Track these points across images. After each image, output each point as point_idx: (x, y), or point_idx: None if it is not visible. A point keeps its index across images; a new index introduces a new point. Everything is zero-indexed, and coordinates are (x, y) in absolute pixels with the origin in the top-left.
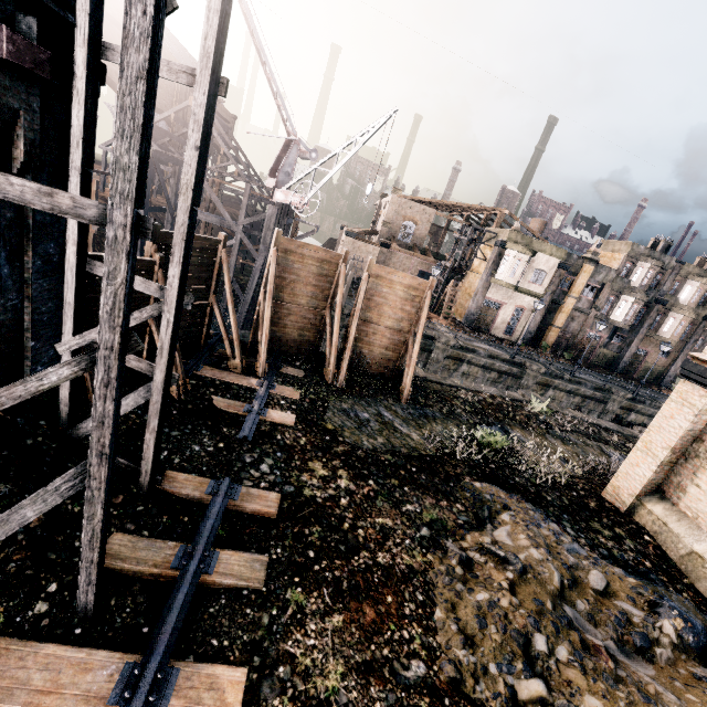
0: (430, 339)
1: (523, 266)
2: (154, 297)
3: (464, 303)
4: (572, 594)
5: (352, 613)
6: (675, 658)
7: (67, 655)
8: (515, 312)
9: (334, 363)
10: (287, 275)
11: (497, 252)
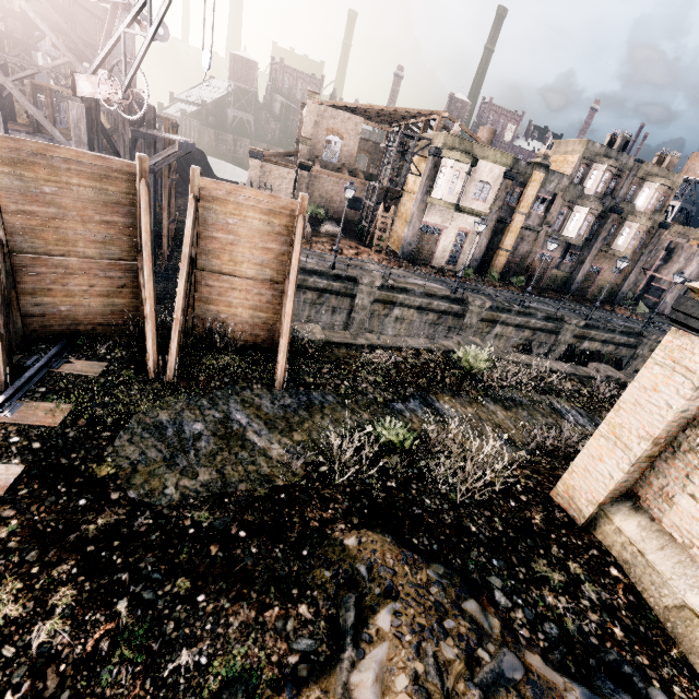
0: (352, 281)
1: (462, 179)
2: None
3: (401, 231)
4: None
5: None
6: None
7: None
8: (458, 236)
9: (153, 346)
10: (36, 208)
11: (432, 163)
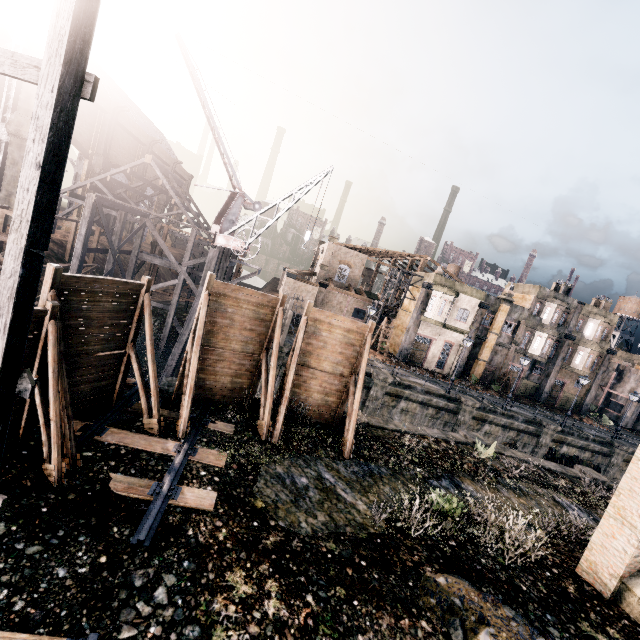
0: (368, 376)
1: (448, 306)
2: (40, 353)
3: (397, 338)
4: None
5: None
6: None
7: None
8: (444, 346)
9: (268, 416)
10: (220, 319)
11: (425, 293)
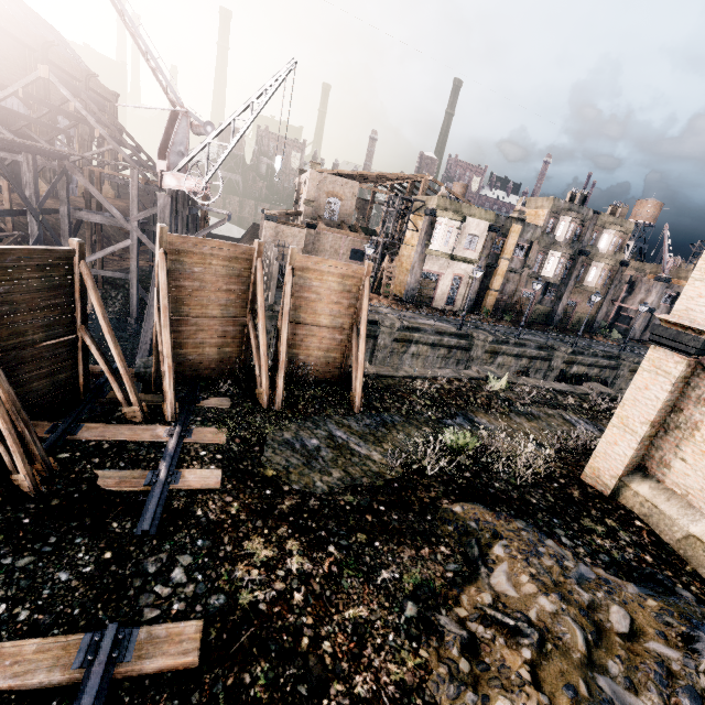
0: (374, 324)
1: (455, 233)
2: None
3: (402, 278)
4: (601, 654)
5: None
6: None
7: None
8: (453, 281)
9: (266, 383)
10: (187, 283)
11: (428, 221)
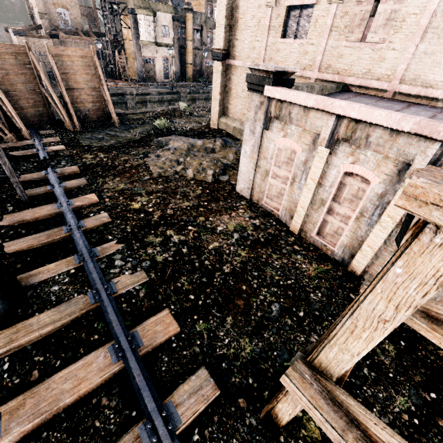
0: (121, 95)
1: (152, 26)
2: None
3: (133, 66)
4: (192, 149)
5: (122, 177)
6: (221, 150)
7: (33, 210)
8: (164, 61)
9: (68, 119)
10: None
11: (133, 19)
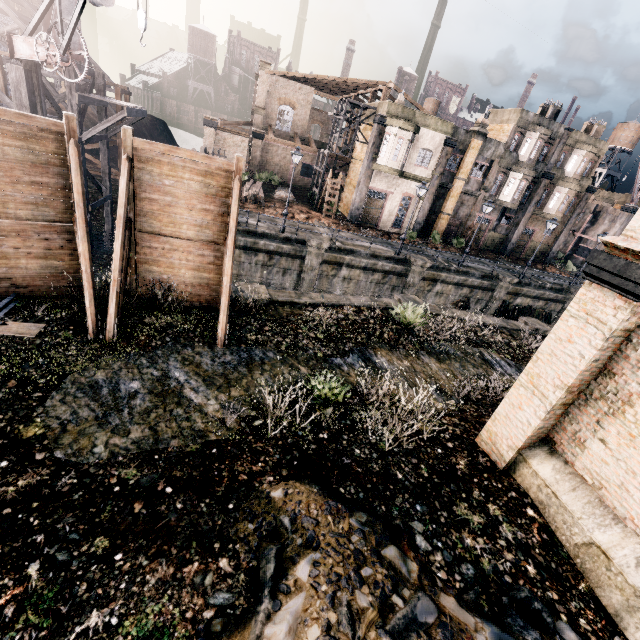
0: (302, 244)
1: (406, 146)
2: None
3: (350, 196)
4: None
5: None
6: None
7: None
8: (402, 201)
9: (91, 307)
10: None
11: (377, 131)
